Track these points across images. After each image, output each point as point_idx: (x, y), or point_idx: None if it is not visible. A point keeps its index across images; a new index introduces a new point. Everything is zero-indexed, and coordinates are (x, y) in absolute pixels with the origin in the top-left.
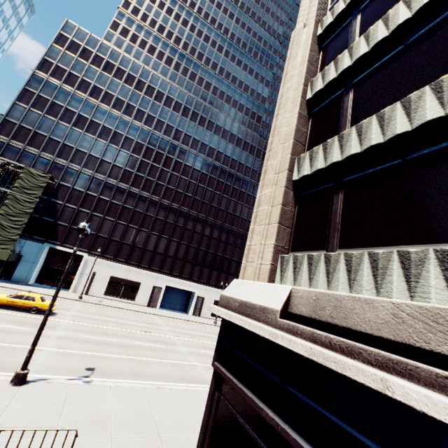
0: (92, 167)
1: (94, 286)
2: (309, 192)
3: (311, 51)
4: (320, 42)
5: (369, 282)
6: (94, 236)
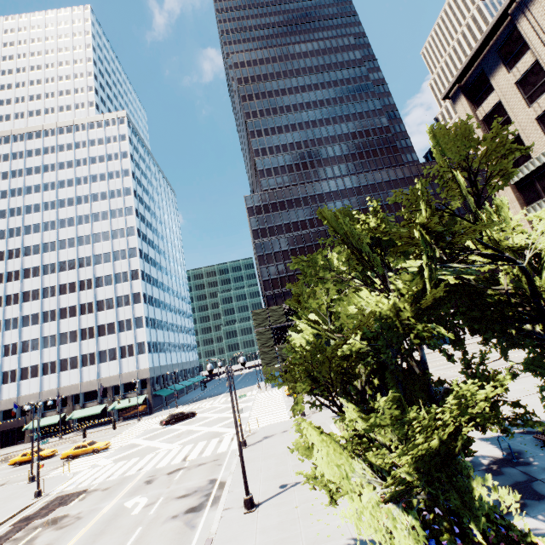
0: None
1: None
2: None
3: (514, 194)
4: (514, 185)
5: None
6: None
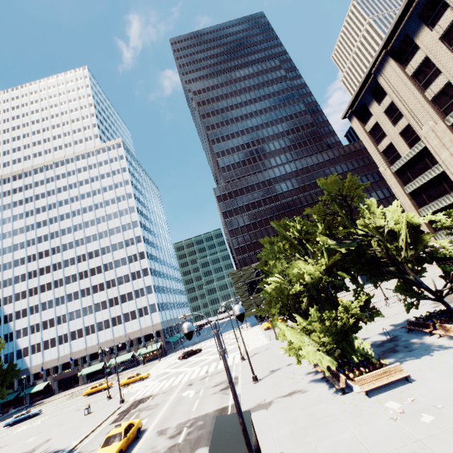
0: None
1: None
2: None
3: (396, 179)
4: (395, 173)
5: None
6: None
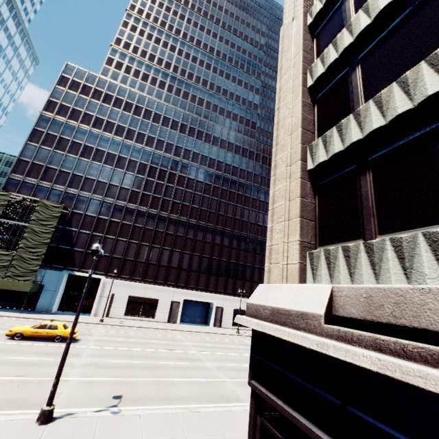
0: (101, 192)
1: (114, 308)
2: (328, 179)
3: (304, 40)
4: (312, 31)
5: (433, 268)
6: (109, 258)
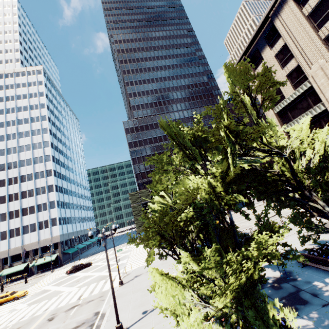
0: None
1: None
2: None
3: (277, 119)
4: (277, 113)
5: None
6: None
